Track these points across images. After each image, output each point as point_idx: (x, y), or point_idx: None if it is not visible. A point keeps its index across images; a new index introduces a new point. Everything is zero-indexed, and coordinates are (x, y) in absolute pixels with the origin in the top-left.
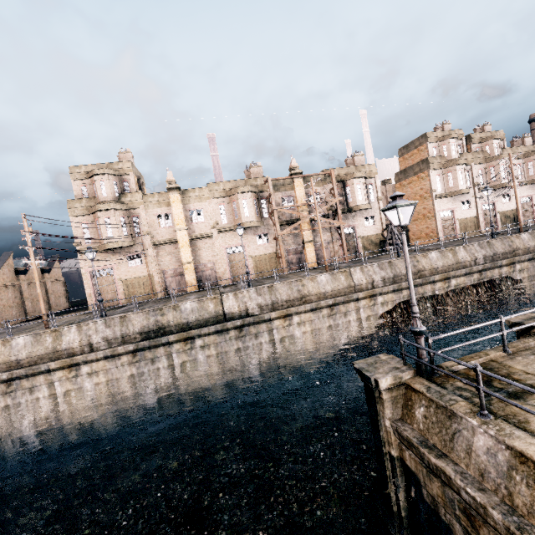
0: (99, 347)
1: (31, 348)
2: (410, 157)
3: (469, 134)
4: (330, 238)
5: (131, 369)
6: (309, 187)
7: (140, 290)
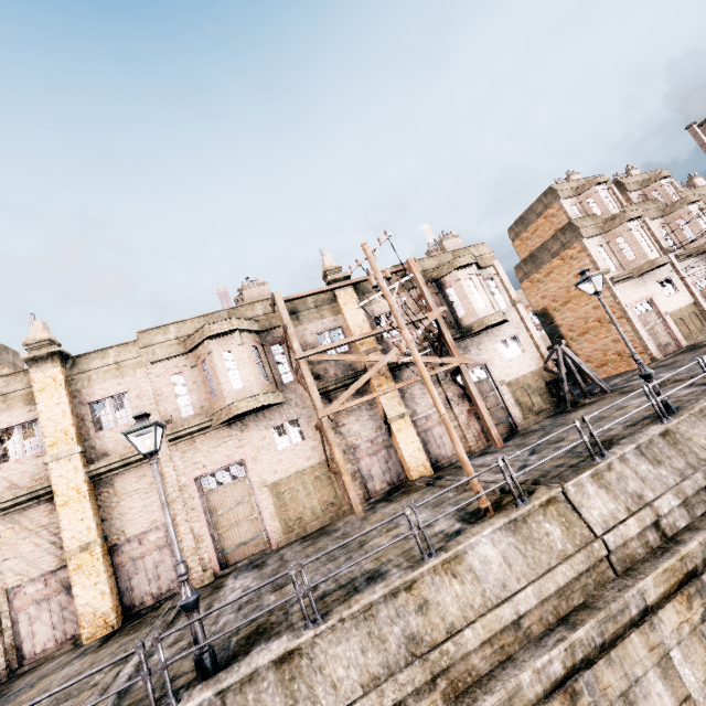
0: None
1: None
2: (534, 233)
3: (617, 179)
4: (443, 399)
5: None
6: (372, 303)
7: None
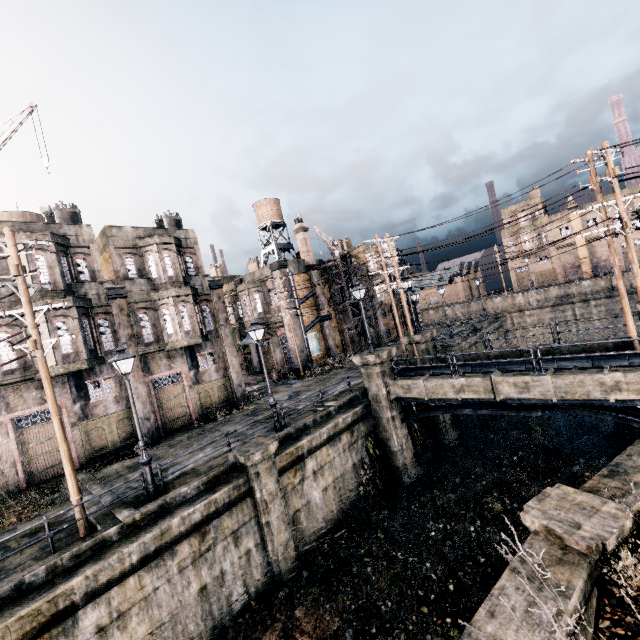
0: (533, 304)
1: (502, 303)
2: None
3: None
4: None
5: (550, 315)
6: None
7: (546, 279)
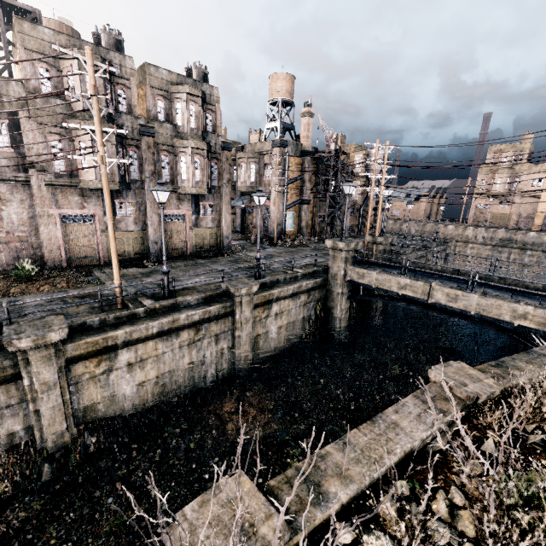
0: (479, 239)
1: (453, 231)
2: None
3: None
4: None
5: (489, 252)
6: None
7: (499, 221)
